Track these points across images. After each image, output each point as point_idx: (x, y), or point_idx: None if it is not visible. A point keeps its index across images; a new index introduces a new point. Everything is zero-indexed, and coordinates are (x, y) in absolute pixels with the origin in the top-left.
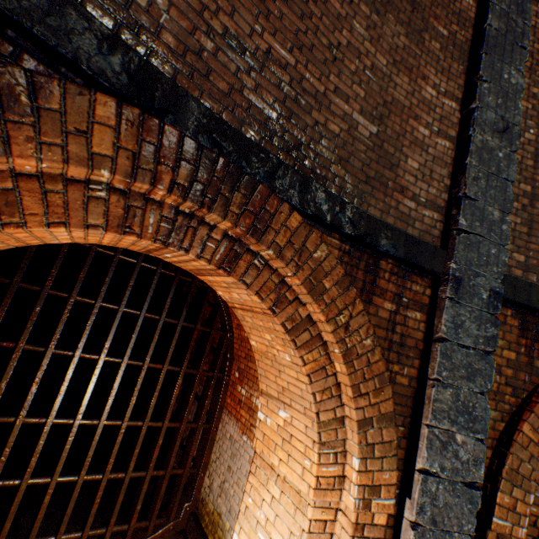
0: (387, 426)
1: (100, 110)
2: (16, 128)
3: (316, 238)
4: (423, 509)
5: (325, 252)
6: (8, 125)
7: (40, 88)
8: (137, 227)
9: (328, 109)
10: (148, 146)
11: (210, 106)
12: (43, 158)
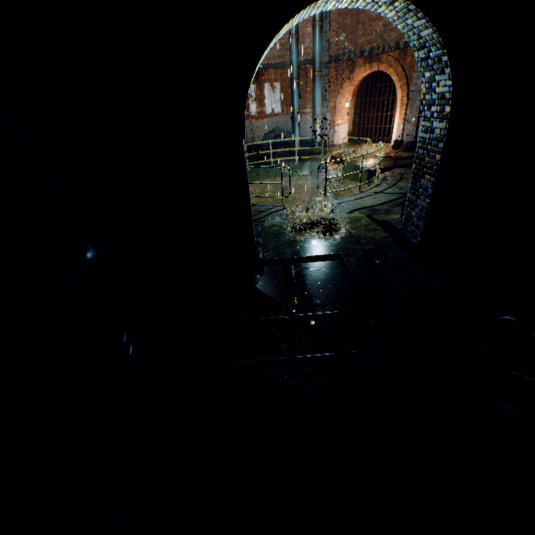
0: (405, 85)
1: (359, 61)
2: (355, 68)
3: (388, 57)
4: (410, 98)
5: (390, 58)
6: (354, 69)
7: (355, 63)
8: (366, 71)
9: (391, 24)
10: (364, 61)
11: (371, 47)
12: (357, 70)
